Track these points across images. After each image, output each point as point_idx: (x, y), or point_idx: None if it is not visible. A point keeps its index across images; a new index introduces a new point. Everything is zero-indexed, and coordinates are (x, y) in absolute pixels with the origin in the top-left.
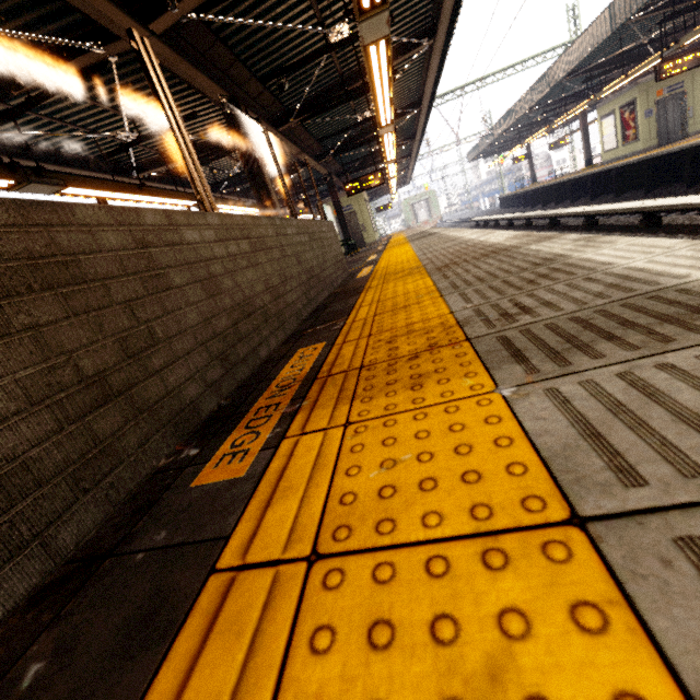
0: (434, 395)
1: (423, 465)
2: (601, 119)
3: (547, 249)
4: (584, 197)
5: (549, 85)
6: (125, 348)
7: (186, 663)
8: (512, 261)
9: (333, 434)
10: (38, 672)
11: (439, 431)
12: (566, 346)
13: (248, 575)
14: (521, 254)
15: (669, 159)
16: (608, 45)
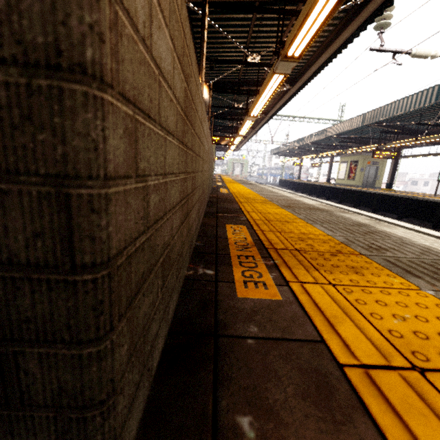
0: (379, 282)
1: (427, 323)
2: (340, 163)
3: (354, 219)
4: (323, 197)
5: (325, 136)
6: (192, 184)
7: (404, 433)
8: (337, 218)
9: (328, 288)
10: (253, 424)
11: (411, 305)
12: (436, 276)
13: (378, 373)
14: (338, 216)
15: (368, 195)
16: (356, 131)
